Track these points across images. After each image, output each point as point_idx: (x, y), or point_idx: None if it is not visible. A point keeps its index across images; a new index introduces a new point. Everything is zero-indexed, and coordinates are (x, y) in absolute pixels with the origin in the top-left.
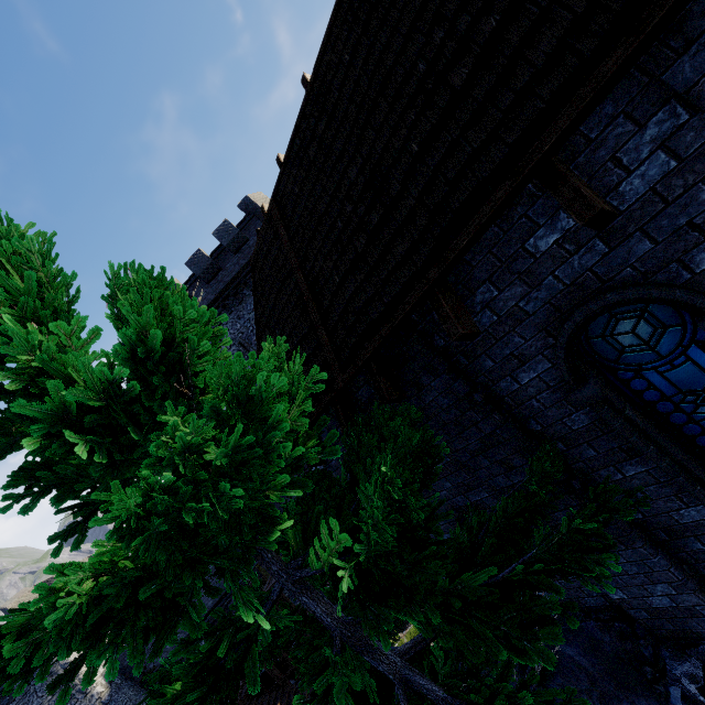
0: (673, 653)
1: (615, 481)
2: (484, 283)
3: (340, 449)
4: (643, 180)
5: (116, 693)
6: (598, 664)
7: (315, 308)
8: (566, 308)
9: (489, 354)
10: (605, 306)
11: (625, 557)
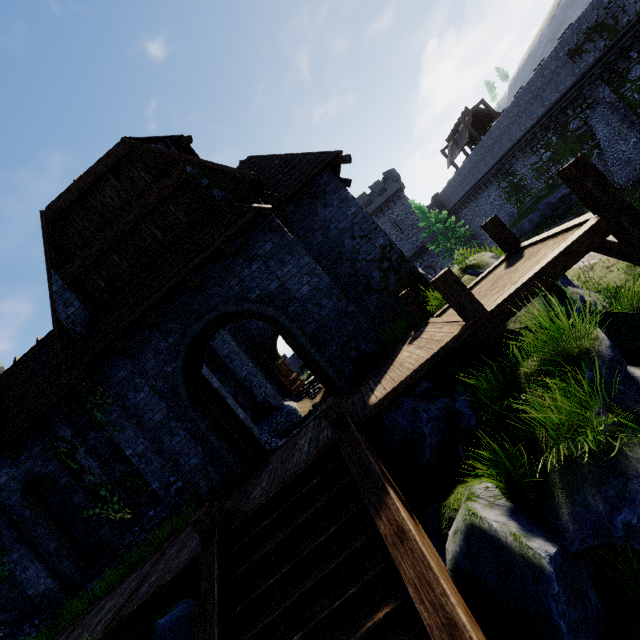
0: (42, 613)
1: (36, 537)
2: (7, 467)
3: None
4: (40, 448)
5: None
6: (4, 620)
7: None
8: (26, 476)
9: (6, 490)
10: (33, 476)
11: (33, 569)
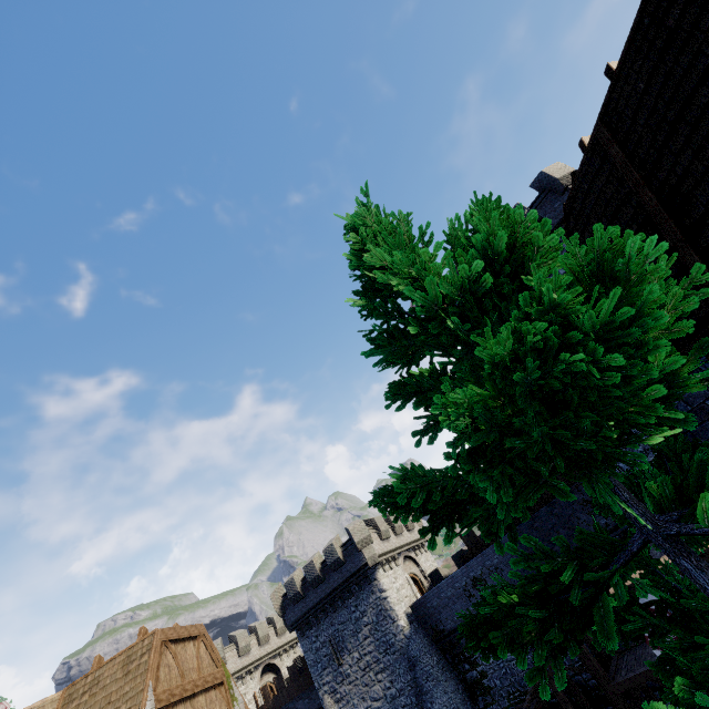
0: None
1: None
2: None
3: (707, 433)
4: None
5: (414, 634)
6: None
7: (674, 226)
8: None
9: None
10: None
11: None
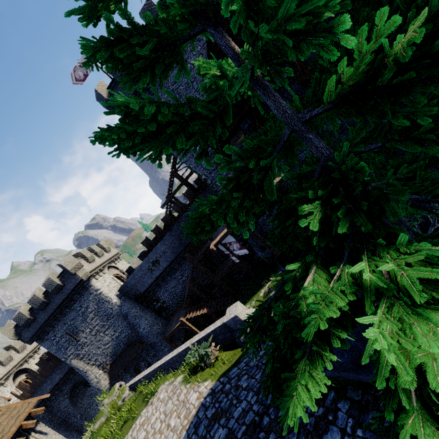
0: None
1: None
2: None
3: None
4: None
5: (123, 302)
6: None
7: None
8: None
9: None
10: None
11: None
